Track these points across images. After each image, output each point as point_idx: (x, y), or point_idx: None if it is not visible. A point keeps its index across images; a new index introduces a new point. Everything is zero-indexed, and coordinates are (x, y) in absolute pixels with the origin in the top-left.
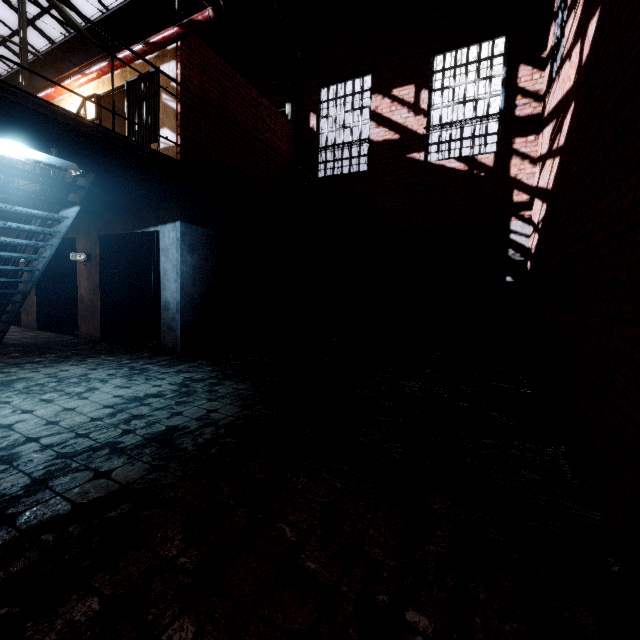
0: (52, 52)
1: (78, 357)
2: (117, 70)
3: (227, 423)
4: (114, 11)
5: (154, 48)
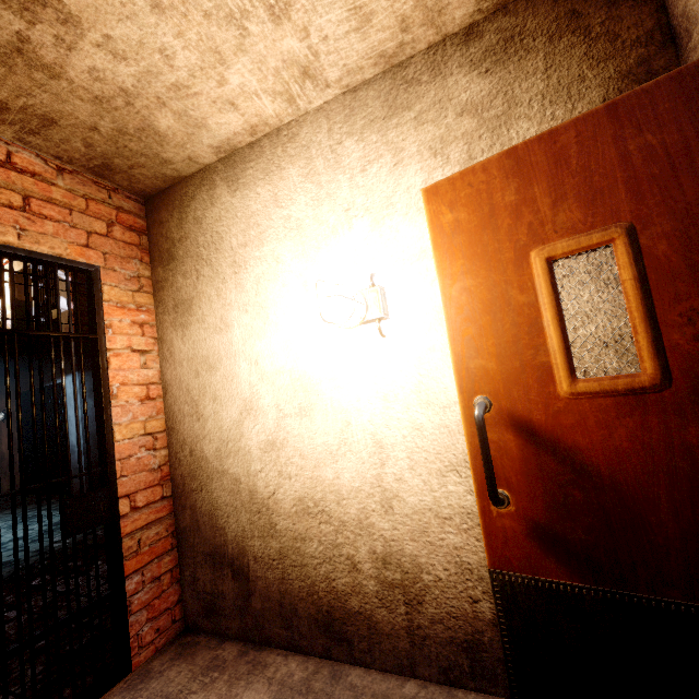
0: None
1: None
2: None
3: (57, 549)
4: None
5: None
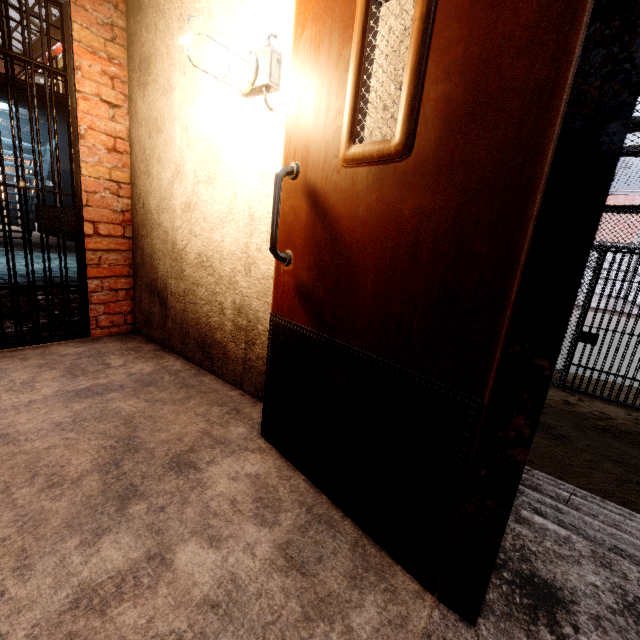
0: None
1: (67, 252)
2: None
3: None
4: None
5: None
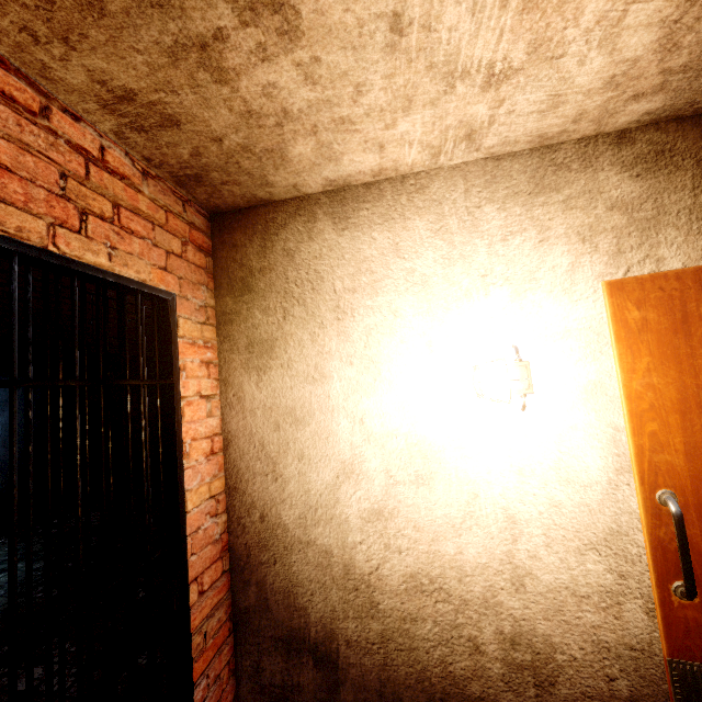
0: None
1: None
2: None
3: None
4: None
5: None
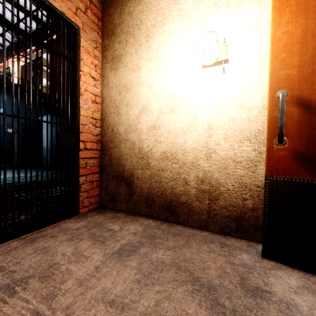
0: (10, 47)
1: None
2: (28, 56)
3: (39, 181)
4: (34, 31)
5: (39, 48)
